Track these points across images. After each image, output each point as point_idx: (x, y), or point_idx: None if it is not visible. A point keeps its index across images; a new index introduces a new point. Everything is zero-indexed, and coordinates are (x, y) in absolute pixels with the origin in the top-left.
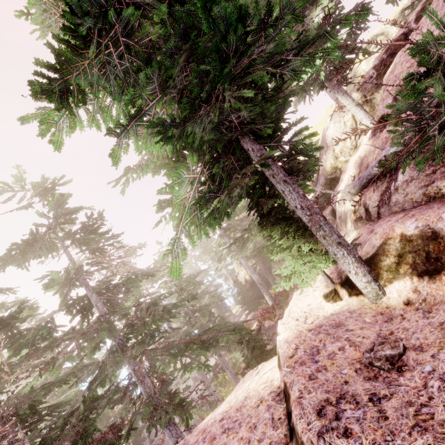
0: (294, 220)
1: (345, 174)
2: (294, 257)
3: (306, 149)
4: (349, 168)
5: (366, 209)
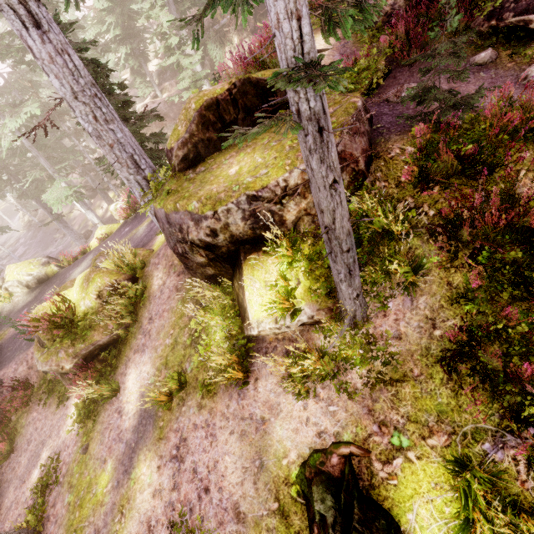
0: (143, 76)
1: (150, 69)
2: (144, 85)
3: (146, 54)
4: (152, 67)
5: (160, 82)
